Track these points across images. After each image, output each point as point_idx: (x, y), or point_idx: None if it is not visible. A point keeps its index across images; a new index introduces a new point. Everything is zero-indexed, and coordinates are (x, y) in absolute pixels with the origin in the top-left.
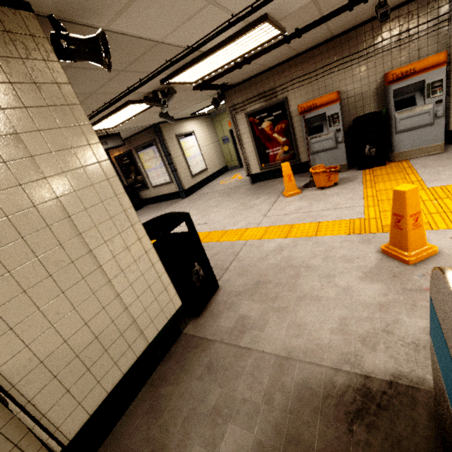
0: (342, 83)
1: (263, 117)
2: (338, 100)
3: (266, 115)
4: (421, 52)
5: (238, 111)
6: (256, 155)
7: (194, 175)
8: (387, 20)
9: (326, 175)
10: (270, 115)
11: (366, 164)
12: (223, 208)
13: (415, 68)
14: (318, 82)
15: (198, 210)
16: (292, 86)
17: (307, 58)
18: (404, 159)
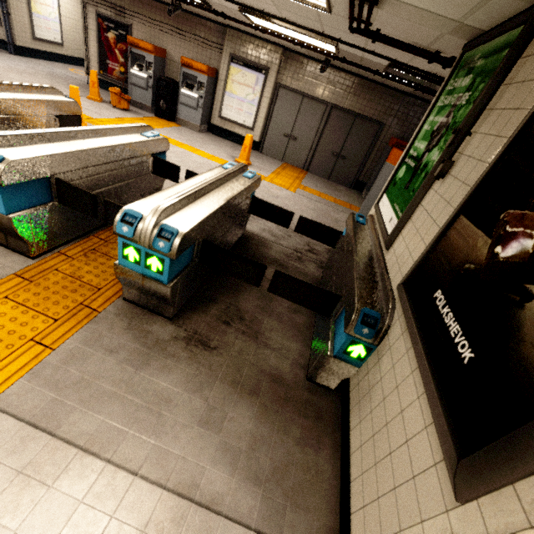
0: (169, 46)
1: (110, 27)
2: (154, 54)
3: (113, 27)
4: (211, 61)
5: (91, 3)
6: (97, 58)
7: (38, 39)
8: (200, 23)
9: (118, 98)
10: (117, 30)
11: (159, 114)
12: (32, 78)
13: (193, 65)
14: (155, 32)
15: (8, 66)
16: (137, 19)
17: (152, 5)
18: (181, 125)
